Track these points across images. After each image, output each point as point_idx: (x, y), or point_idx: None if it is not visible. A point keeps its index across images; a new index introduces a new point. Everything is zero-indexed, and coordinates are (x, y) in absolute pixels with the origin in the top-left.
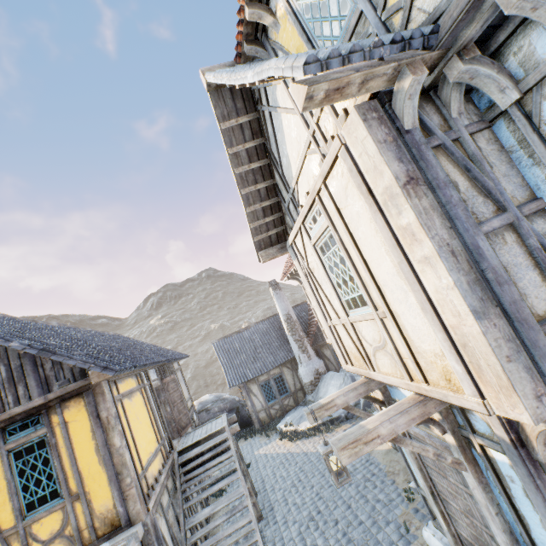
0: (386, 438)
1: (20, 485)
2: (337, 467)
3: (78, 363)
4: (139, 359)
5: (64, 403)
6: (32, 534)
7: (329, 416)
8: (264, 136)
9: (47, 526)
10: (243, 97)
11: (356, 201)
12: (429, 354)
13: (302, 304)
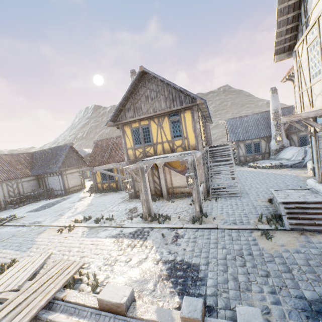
0: (303, 117)
1: (172, 130)
2: (279, 139)
3: (194, 96)
4: None
5: (184, 111)
6: (174, 143)
7: (280, 163)
8: None
9: (178, 143)
10: None
11: None
12: None
13: (288, 108)
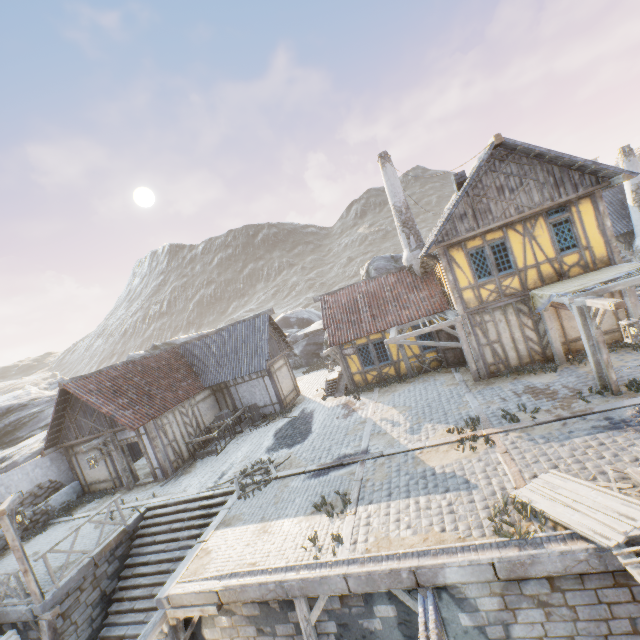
0: None
1: (556, 240)
2: None
3: (615, 170)
4: None
5: (577, 201)
6: (563, 262)
7: None
8: None
9: (570, 260)
10: None
11: None
12: None
13: None
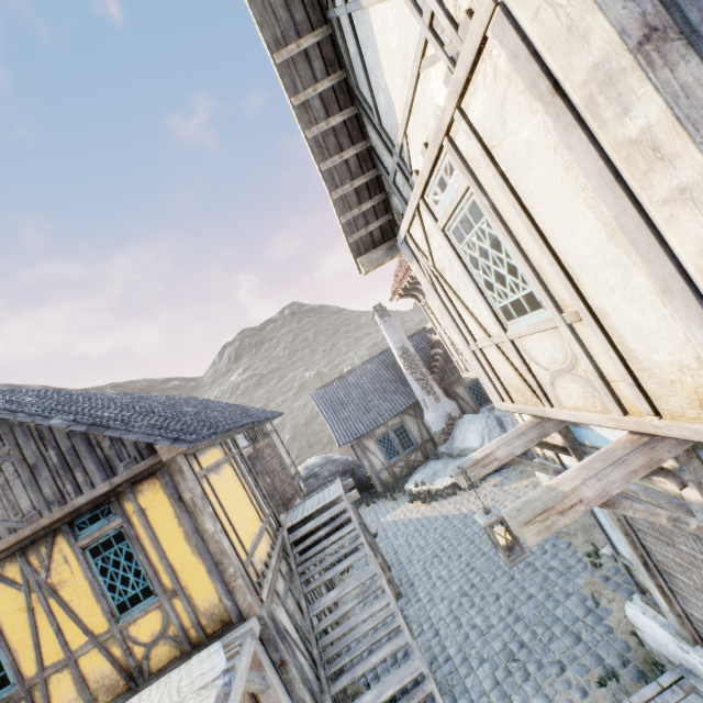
0: (592, 502)
1: (105, 584)
2: (506, 541)
3: (140, 438)
4: (220, 424)
5: (136, 487)
6: (131, 637)
7: None
8: (345, 66)
9: (146, 628)
10: (303, 0)
11: (523, 122)
12: (667, 369)
13: (420, 333)
